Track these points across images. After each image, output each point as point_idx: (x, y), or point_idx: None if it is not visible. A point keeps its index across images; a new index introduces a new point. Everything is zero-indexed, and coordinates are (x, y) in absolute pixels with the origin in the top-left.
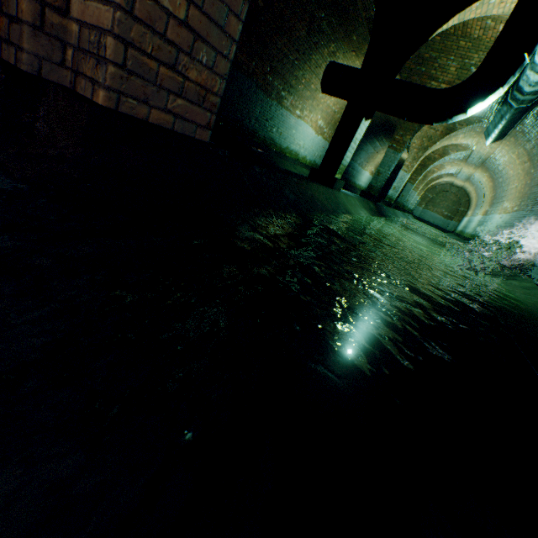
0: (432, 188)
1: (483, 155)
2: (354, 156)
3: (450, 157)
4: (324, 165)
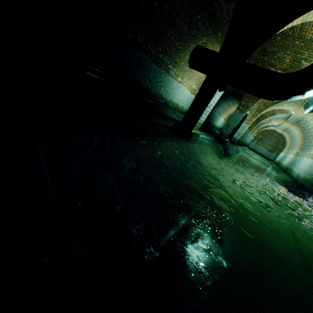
0: (262, 132)
1: (299, 118)
2: (214, 108)
3: (276, 116)
4: (184, 121)
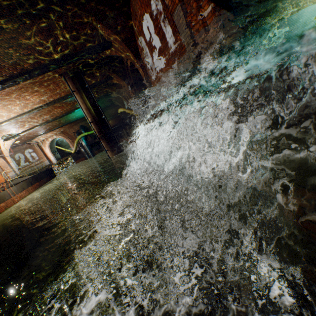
0: None
1: None
2: None
3: None
4: None
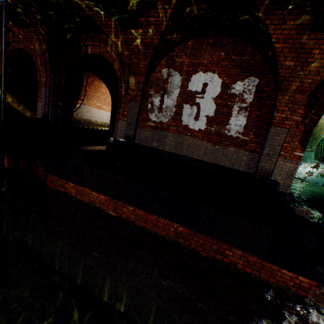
0: None
1: None
2: None
3: None
4: None
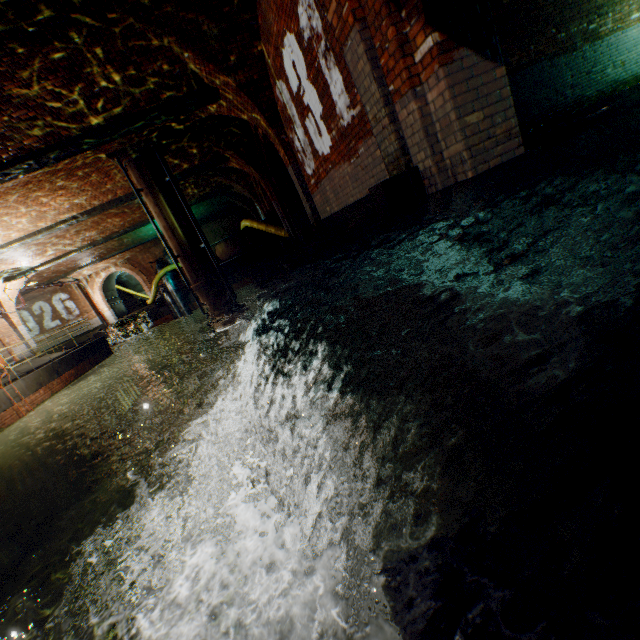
0: None
1: None
2: None
3: None
4: None
